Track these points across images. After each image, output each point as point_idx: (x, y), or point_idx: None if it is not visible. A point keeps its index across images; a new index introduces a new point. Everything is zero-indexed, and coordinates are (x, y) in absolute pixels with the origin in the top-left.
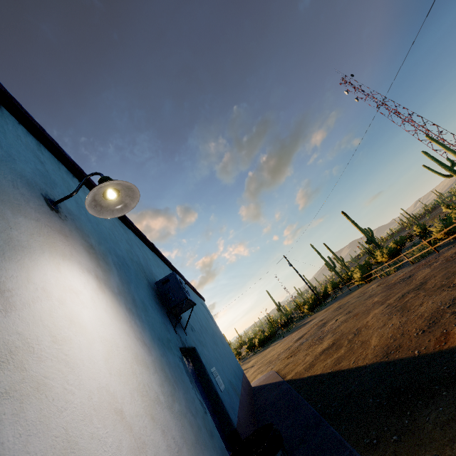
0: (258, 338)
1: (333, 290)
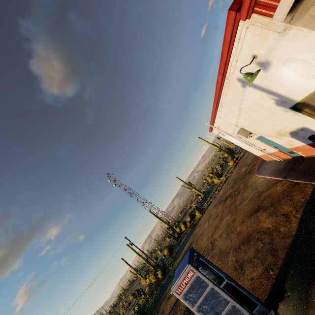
0: None
1: None
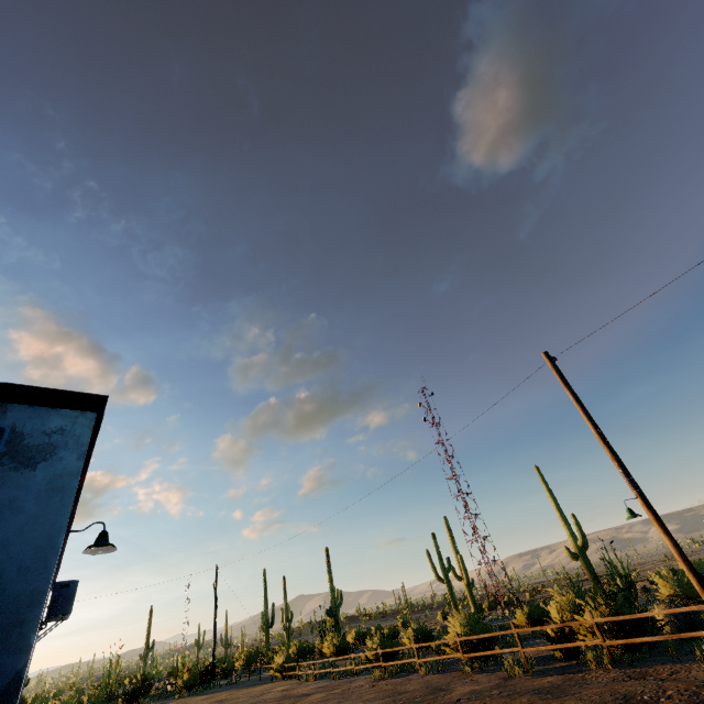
0: (64, 701)
1: (244, 665)
